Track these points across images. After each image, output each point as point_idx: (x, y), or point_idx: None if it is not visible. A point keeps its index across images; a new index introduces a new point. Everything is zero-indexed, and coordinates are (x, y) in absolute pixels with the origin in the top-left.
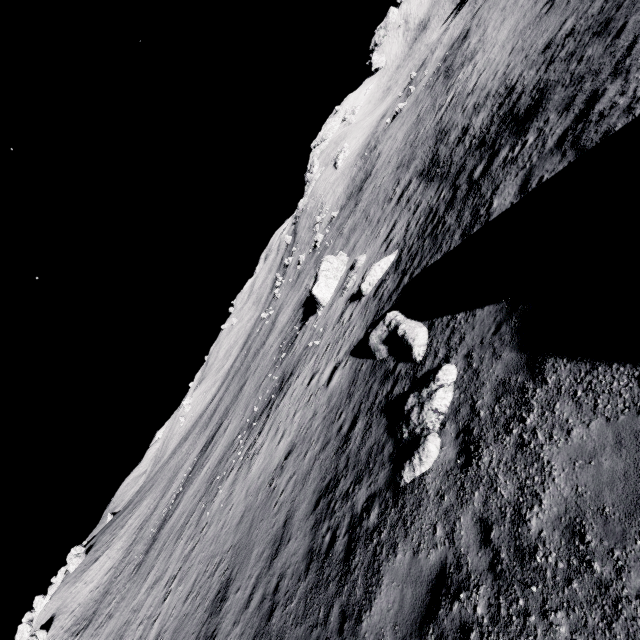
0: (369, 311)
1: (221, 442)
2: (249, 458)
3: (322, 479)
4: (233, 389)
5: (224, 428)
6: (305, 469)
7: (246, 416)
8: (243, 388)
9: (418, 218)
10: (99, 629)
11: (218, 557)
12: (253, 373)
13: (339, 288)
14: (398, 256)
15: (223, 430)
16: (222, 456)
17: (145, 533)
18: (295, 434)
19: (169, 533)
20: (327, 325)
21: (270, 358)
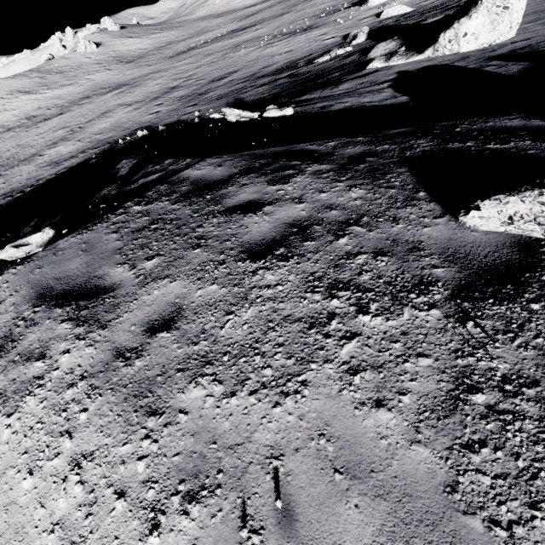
0: (370, 26)
1: (251, 34)
2: (267, 47)
3: (294, 60)
4: (276, 10)
5: (256, 29)
6: (290, 57)
7: (276, 31)
8: (284, 15)
9: (441, 1)
10: (141, 67)
11: (234, 66)
12: (297, 11)
13: (385, 3)
14: (410, 12)
15: (255, 29)
16: (249, 40)
17: (174, 47)
18: (295, 48)
19: (199, 53)
20: (355, 18)
21: (315, 11)
